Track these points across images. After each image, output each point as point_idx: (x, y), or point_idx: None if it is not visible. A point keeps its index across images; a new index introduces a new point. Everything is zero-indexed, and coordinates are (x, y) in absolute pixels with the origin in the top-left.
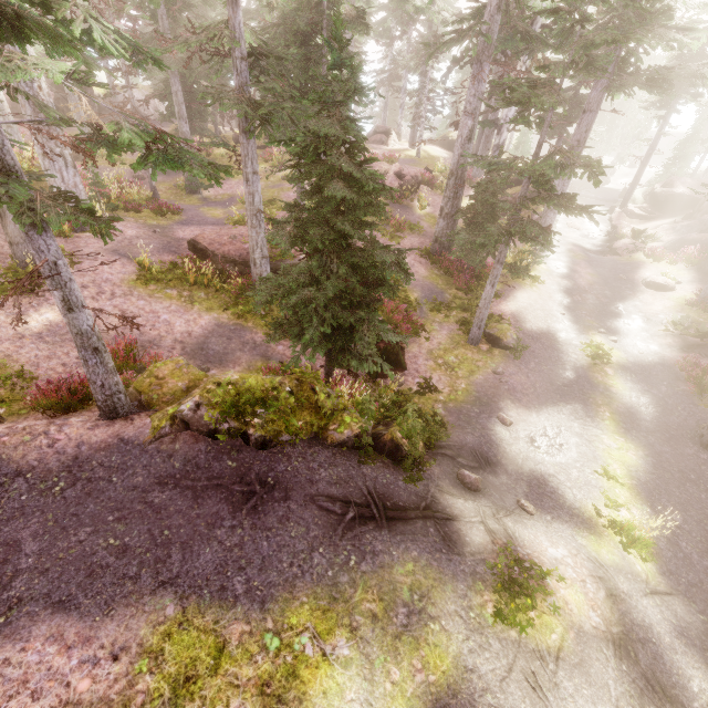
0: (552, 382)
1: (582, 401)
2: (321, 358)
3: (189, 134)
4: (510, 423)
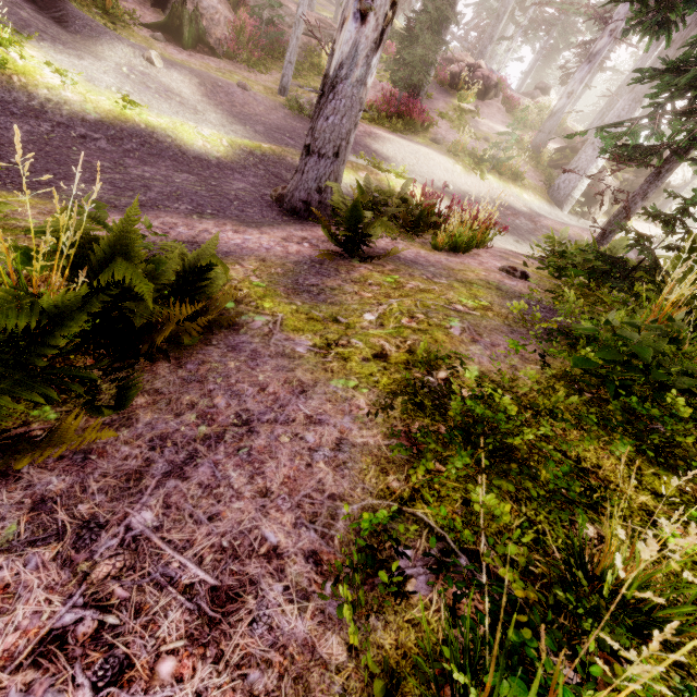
0: (284, 131)
1: (274, 141)
2: (143, 9)
3: None
4: (149, 58)
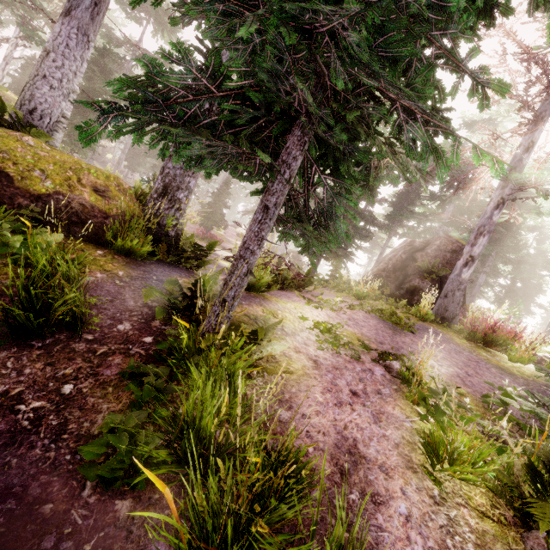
0: None
1: None
2: None
3: (123, 160)
4: None
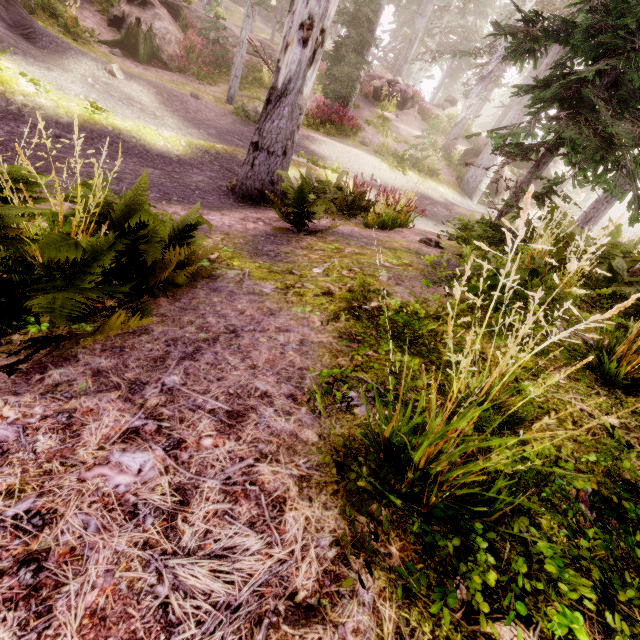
0: (233, 134)
1: (225, 142)
2: (100, 28)
3: None
4: (111, 71)
